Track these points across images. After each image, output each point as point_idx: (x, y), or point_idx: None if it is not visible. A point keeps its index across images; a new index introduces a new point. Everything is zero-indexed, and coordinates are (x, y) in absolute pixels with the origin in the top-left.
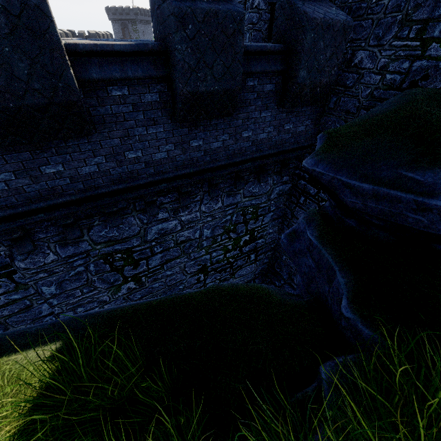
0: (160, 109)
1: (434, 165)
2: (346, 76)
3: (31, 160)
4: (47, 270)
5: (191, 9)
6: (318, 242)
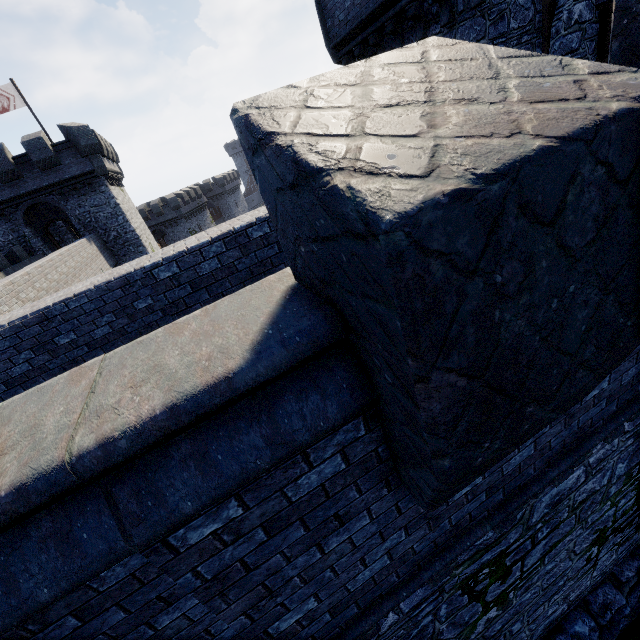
0: None
1: None
2: None
3: None
4: None
5: None
6: None
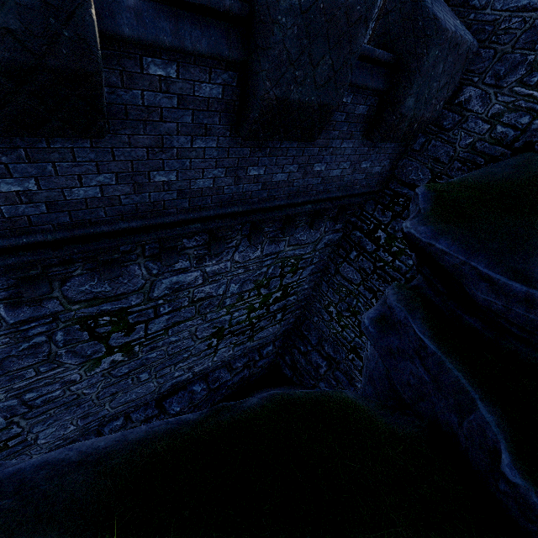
0: (219, 113)
1: None
2: (445, 115)
3: None
4: None
5: None
6: (436, 347)
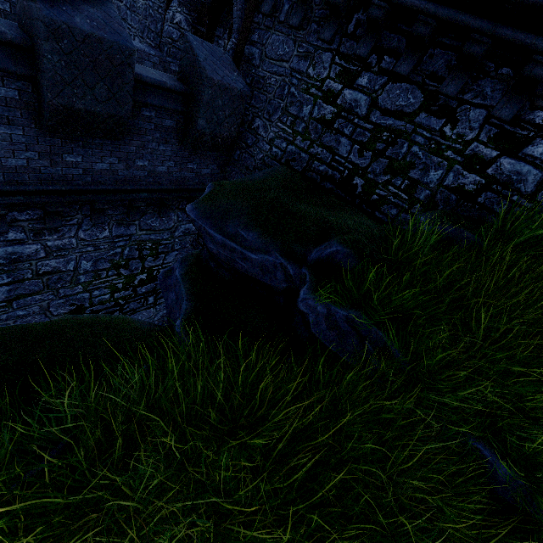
0: (20, 109)
1: (255, 229)
2: (248, 136)
3: None
4: None
5: (67, 26)
6: (181, 278)
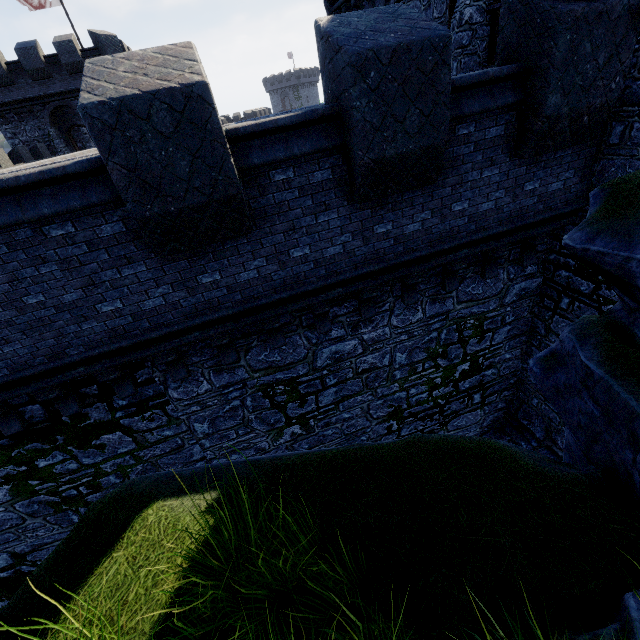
0: (334, 189)
1: None
2: None
3: (188, 270)
4: (200, 402)
5: (373, 52)
6: (603, 371)
